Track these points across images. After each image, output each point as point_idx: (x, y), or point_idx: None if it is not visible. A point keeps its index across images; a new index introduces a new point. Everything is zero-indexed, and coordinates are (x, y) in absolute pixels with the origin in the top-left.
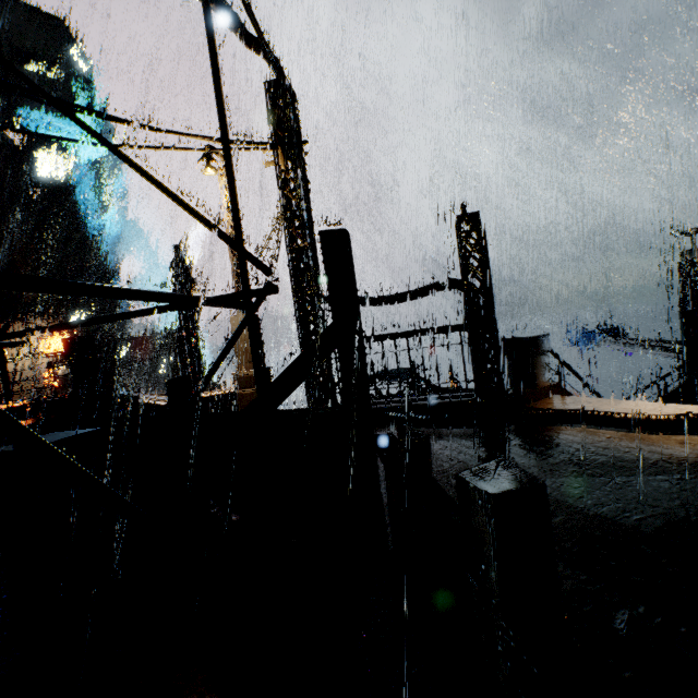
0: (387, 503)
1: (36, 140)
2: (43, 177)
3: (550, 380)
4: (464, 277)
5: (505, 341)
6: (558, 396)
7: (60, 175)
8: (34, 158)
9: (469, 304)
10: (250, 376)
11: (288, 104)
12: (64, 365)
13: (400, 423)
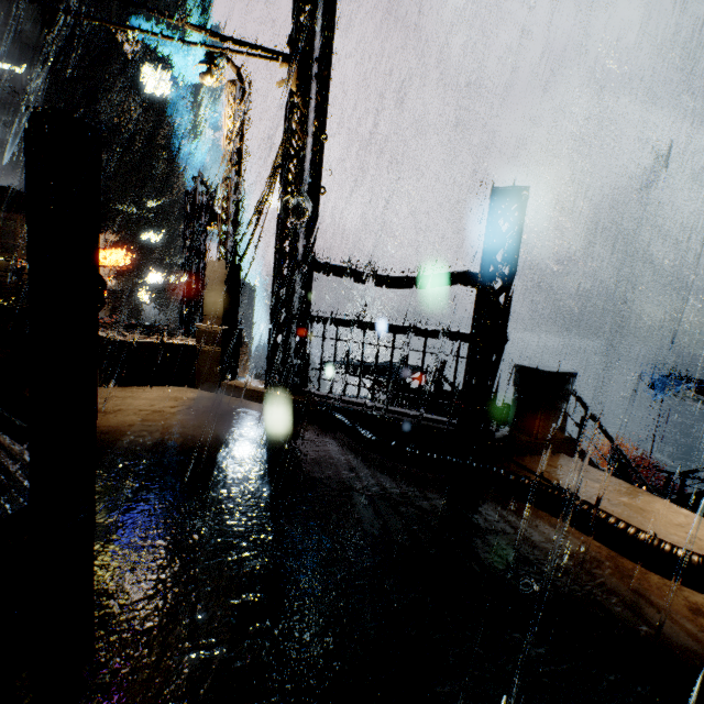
0: (201, 555)
1: (145, 52)
2: (145, 92)
3: (562, 432)
4: (479, 273)
5: (517, 368)
6: (565, 457)
7: (161, 92)
8: (140, 71)
9: (476, 310)
10: (213, 333)
11: (317, 4)
12: (123, 279)
13: (345, 434)
